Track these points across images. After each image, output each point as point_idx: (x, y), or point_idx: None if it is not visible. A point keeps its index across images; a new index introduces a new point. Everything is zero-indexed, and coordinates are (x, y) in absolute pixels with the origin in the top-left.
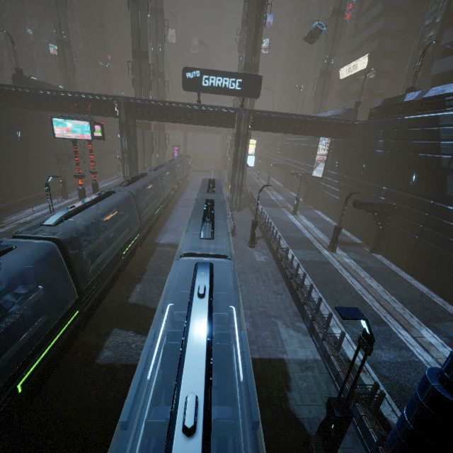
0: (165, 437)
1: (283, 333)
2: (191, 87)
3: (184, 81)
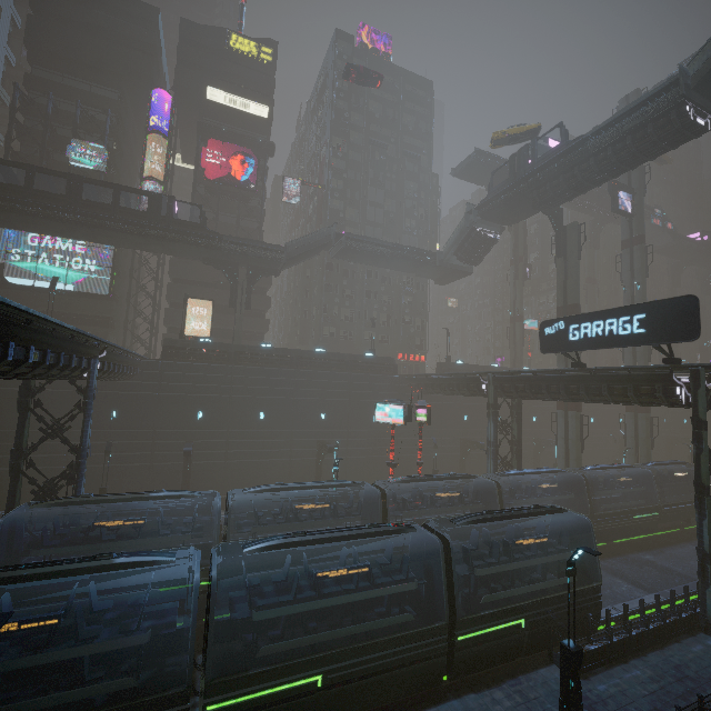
0: (8, 634)
1: None
2: (552, 346)
3: (542, 339)
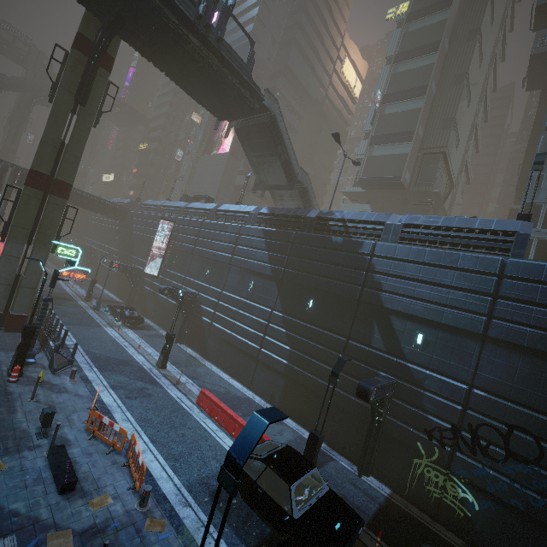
0: None
1: None
2: None
3: None
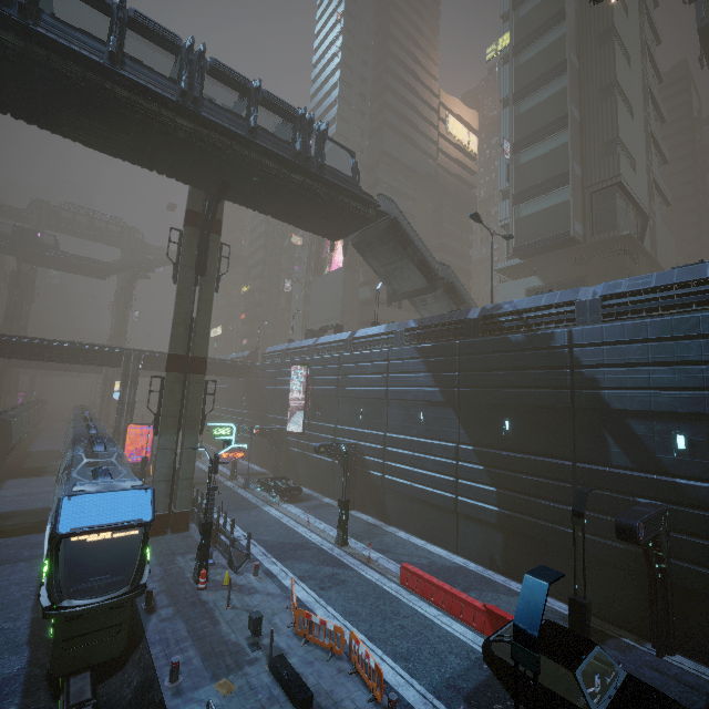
0: None
1: None
2: None
3: None
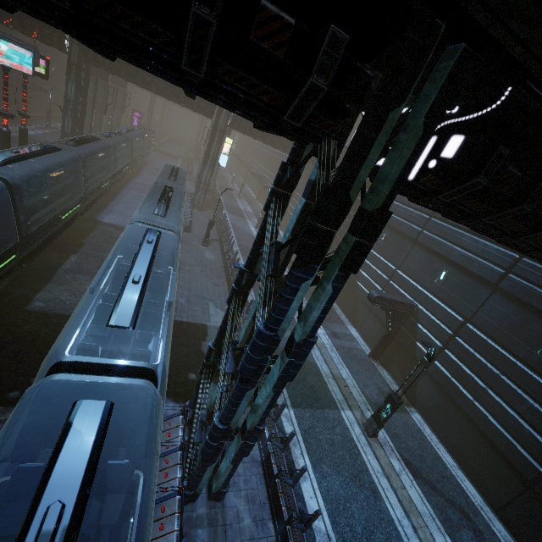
0: None
1: (212, 310)
2: None
3: None
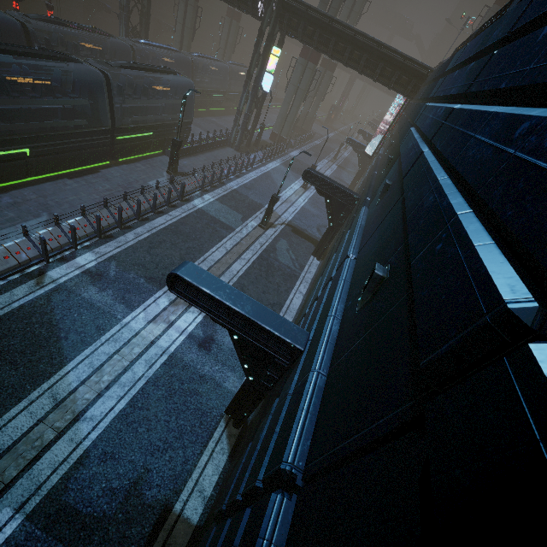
0: None
1: (27, 224)
2: None
3: None
